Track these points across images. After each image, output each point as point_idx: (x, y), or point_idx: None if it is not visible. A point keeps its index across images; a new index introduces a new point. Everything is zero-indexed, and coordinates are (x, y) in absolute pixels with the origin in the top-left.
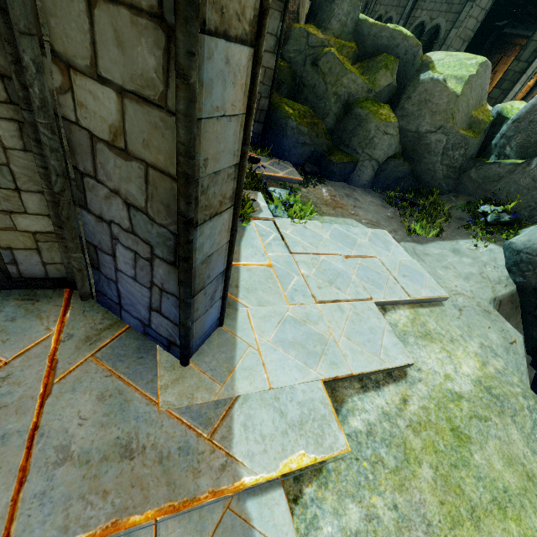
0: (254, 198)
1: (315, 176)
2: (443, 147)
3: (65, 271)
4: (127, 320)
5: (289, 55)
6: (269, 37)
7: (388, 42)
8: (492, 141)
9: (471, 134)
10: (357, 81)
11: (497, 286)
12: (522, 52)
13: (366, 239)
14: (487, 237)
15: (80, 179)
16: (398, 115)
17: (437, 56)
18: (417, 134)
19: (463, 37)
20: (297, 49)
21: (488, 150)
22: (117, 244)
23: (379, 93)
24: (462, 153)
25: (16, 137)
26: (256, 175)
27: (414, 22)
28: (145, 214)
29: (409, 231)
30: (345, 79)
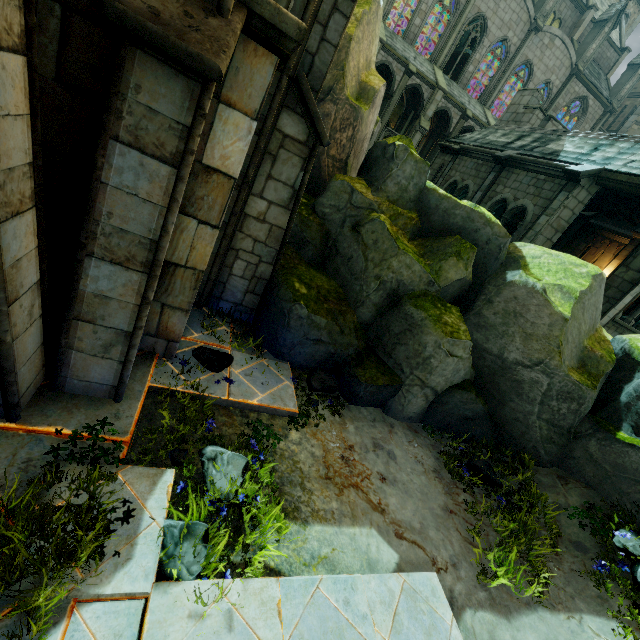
0: (141, 498)
1: (327, 396)
2: (543, 392)
3: None
4: None
5: (324, 210)
6: (282, 186)
7: (463, 223)
8: (622, 397)
9: (586, 379)
10: (412, 267)
11: None
12: (631, 259)
13: (387, 629)
14: None
15: None
16: (471, 321)
17: (530, 251)
18: (500, 361)
19: (556, 226)
20: (335, 205)
21: (615, 409)
22: None
23: (445, 287)
24: (574, 408)
25: None
26: (202, 402)
27: (495, 196)
28: None
29: (484, 574)
30: (395, 260)
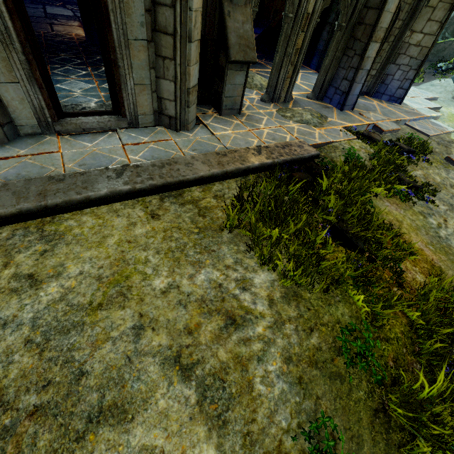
0: None
1: None
2: None
3: (366, 89)
4: (383, 99)
5: None
6: None
7: None
8: None
9: None
10: None
11: (453, 93)
12: None
13: None
14: (443, 77)
15: (397, 56)
16: None
17: None
18: None
19: None
20: None
21: None
22: (397, 71)
23: None
24: None
25: (387, 49)
26: None
27: None
28: (415, 59)
29: None
30: None
